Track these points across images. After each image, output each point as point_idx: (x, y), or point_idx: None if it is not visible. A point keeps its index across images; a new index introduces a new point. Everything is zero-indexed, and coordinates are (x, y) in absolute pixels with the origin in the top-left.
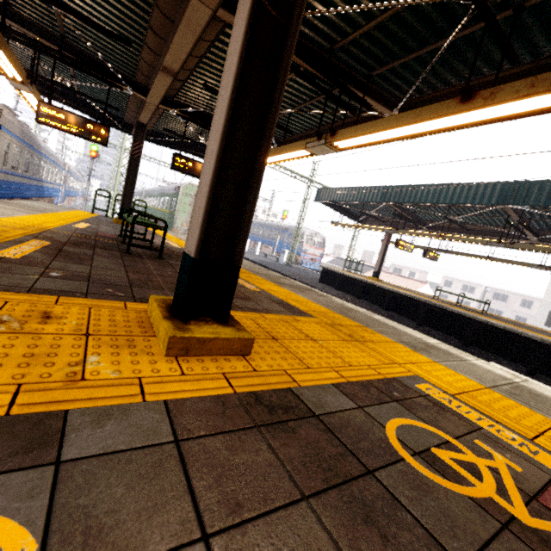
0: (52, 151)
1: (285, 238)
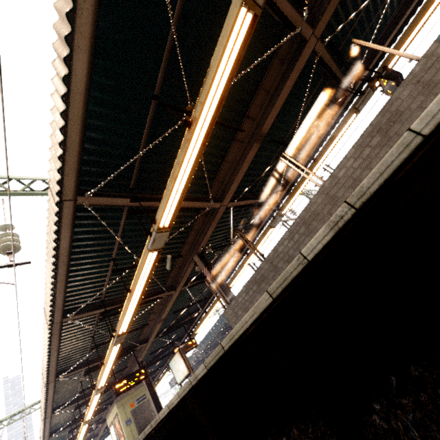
0: None
1: None
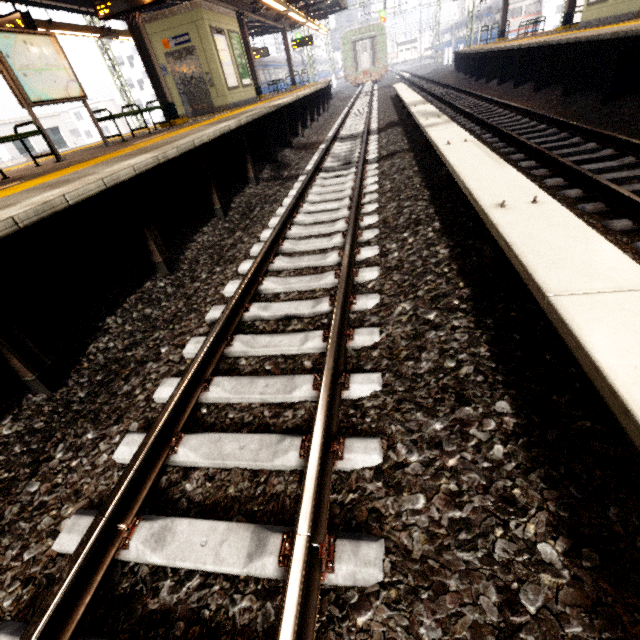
0: (275, 58)
1: (488, 24)
